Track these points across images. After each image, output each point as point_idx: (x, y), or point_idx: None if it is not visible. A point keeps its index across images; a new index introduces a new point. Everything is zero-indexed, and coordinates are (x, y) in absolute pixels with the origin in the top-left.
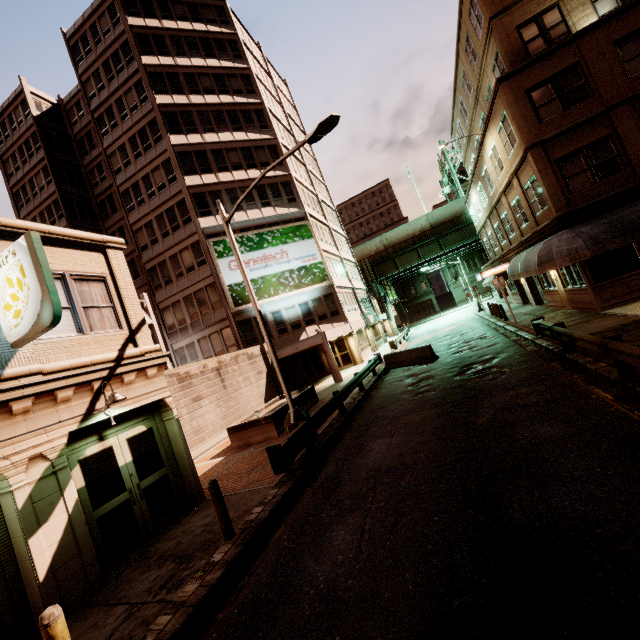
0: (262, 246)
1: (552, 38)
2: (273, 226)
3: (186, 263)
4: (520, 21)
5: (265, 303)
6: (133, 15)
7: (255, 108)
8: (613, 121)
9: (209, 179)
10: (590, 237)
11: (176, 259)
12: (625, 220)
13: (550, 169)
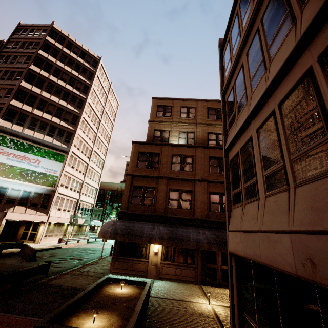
0: (27, 151)
1: (162, 140)
2: (45, 146)
3: None
4: (157, 128)
5: (1, 179)
6: (52, 37)
7: (81, 98)
8: (159, 182)
9: (27, 108)
10: (115, 229)
11: None
12: (132, 228)
13: (129, 188)
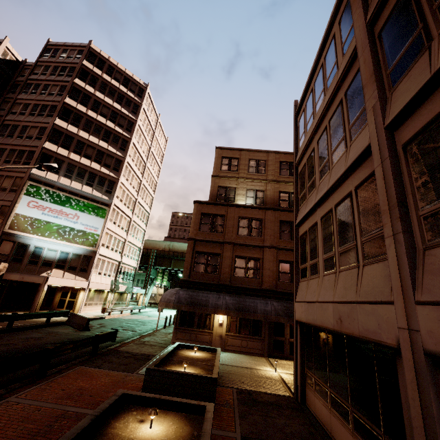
0: (64, 204)
1: (228, 199)
2: (84, 198)
3: (4, 184)
4: (221, 184)
5: (36, 238)
6: (89, 61)
7: (124, 138)
8: (224, 248)
9: (62, 152)
10: (179, 298)
11: (0, 178)
12: (196, 298)
13: (191, 254)
